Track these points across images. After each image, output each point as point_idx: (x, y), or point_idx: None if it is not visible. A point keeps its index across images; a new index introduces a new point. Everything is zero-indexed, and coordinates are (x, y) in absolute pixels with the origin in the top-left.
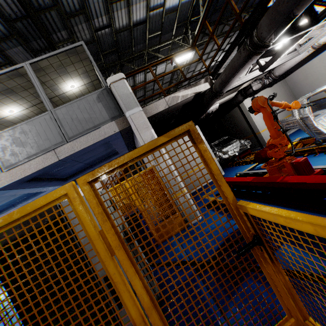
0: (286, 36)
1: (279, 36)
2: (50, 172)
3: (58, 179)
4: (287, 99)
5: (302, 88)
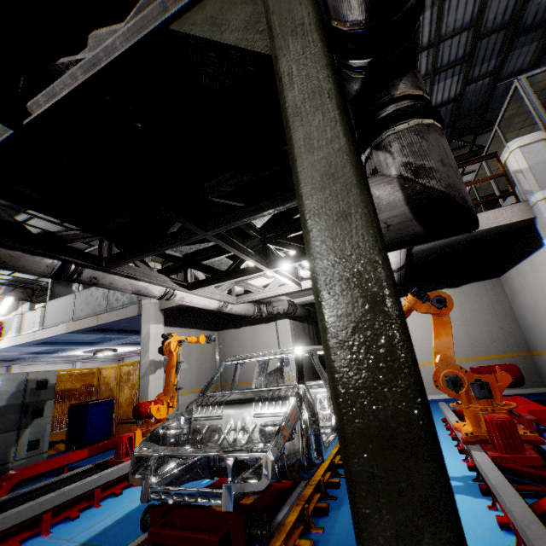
0: (224, 279)
1: (214, 278)
2: (115, 327)
3: (134, 331)
4: (490, 322)
5: (522, 310)
